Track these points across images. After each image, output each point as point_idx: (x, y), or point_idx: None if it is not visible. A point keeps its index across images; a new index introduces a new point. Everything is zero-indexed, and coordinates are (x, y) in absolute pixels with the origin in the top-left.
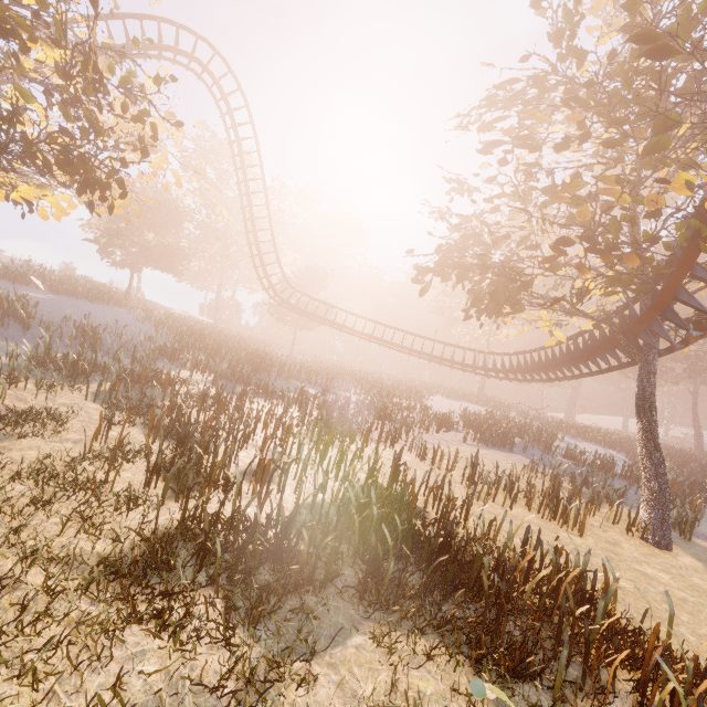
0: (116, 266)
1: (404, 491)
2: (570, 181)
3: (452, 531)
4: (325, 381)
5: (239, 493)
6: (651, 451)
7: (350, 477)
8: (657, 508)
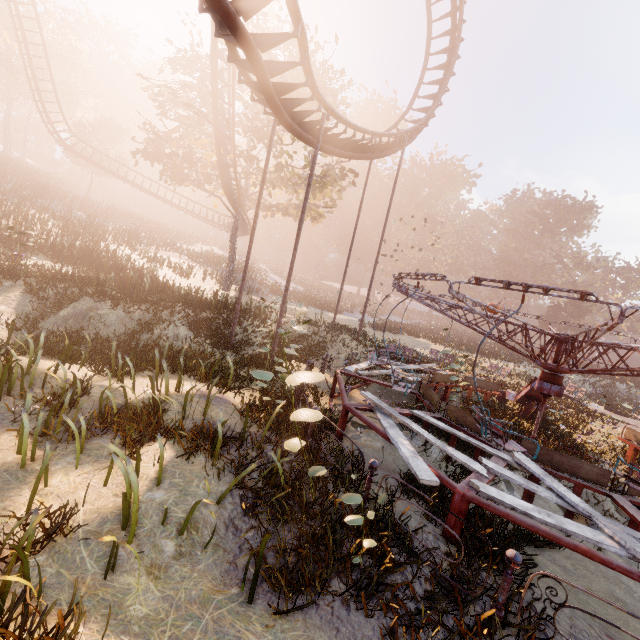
0: None
1: (90, 243)
2: (175, 128)
3: (100, 252)
4: (103, 216)
5: (7, 231)
6: (230, 255)
7: (77, 245)
8: (226, 277)
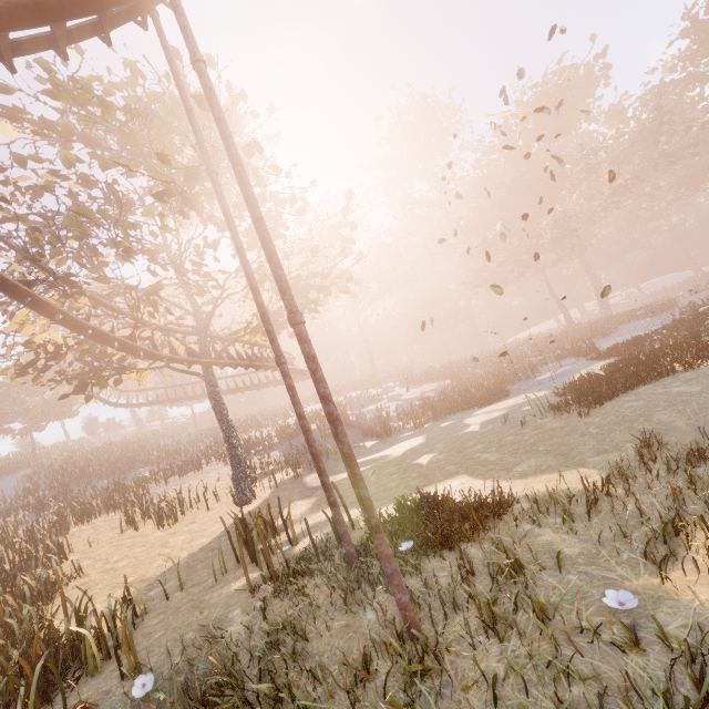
0: (21, 436)
1: None
2: None
3: None
4: (169, 455)
5: None
6: (225, 439)
7: None
8: (234, 478)
